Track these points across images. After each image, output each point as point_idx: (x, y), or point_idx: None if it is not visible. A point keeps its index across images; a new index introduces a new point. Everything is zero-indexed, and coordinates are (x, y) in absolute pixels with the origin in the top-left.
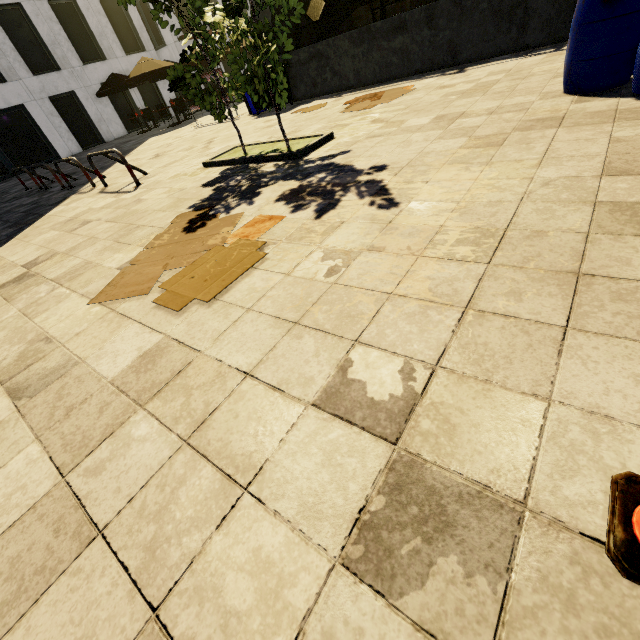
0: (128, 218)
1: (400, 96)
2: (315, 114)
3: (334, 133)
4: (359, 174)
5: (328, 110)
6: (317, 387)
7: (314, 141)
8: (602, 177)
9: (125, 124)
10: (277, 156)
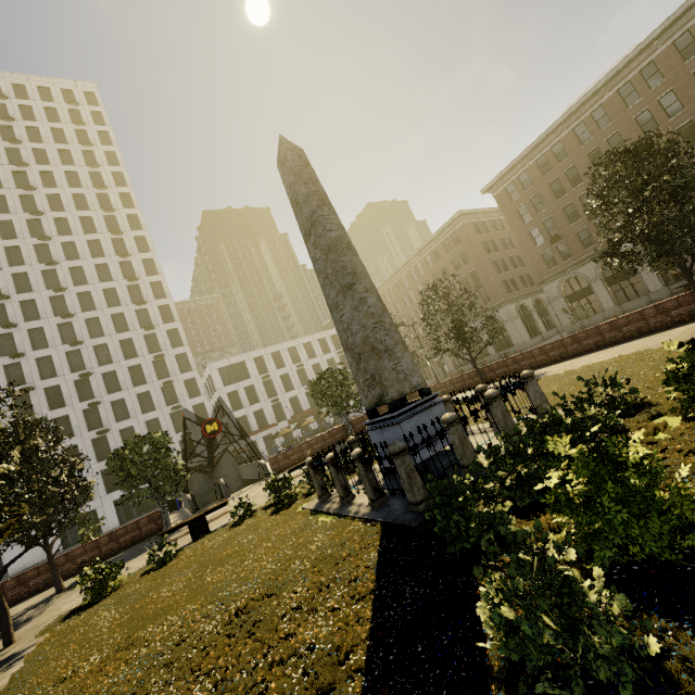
0: None
1: None
2: None
3: None
4: None
5: None
6: None
7: None
8: None
9: None
10: None
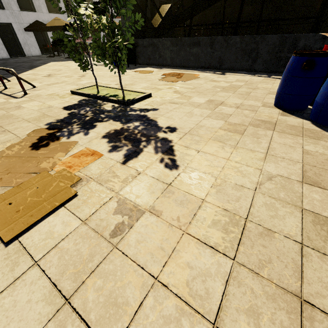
0: (2, 120)
1: (191, 79)
2: (145, 76)
3: (152, 93)
4: (159, 130)
5: (153, 76)
6: None
7: (139, 96)
8: (303, 184)
9: (41, 49)
10: (115, 100)
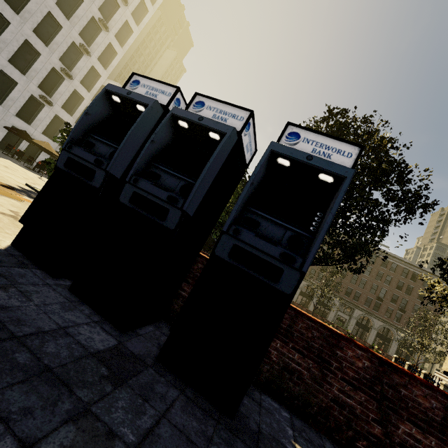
0: None
1: None
2: None
3: None
4: None
5: None
6: (10, 209)
7: None
8: None
9: (1, 144)
10: None
